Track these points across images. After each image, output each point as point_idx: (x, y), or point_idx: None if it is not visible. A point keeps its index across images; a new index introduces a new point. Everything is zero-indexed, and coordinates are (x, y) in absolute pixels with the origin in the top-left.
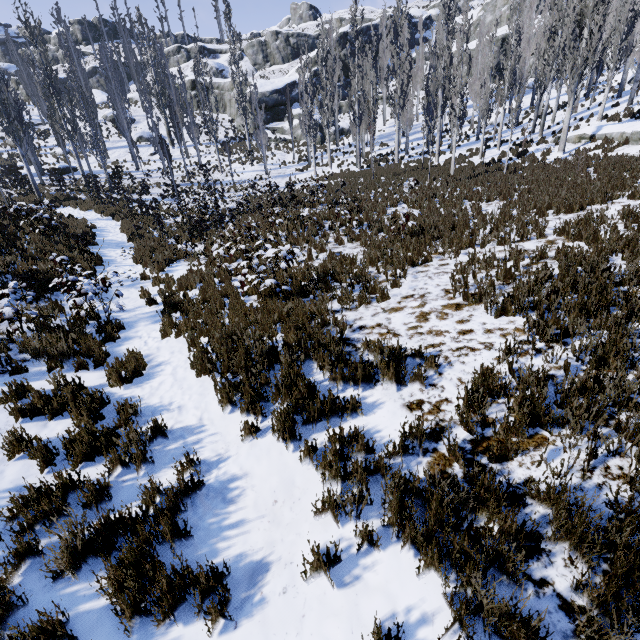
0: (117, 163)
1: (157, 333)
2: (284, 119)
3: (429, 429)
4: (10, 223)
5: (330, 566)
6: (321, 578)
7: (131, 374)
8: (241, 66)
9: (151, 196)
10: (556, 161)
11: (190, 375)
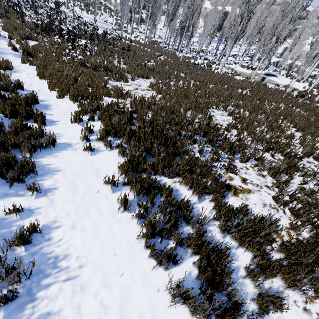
0: None
1: (19, 61)
2: None
3: (121, 107)
4: None
5: (79, 121)
6: (76, 123)
7: (5, 67)
8: None
9: None
10: (217, 72)
11: (36, 77)
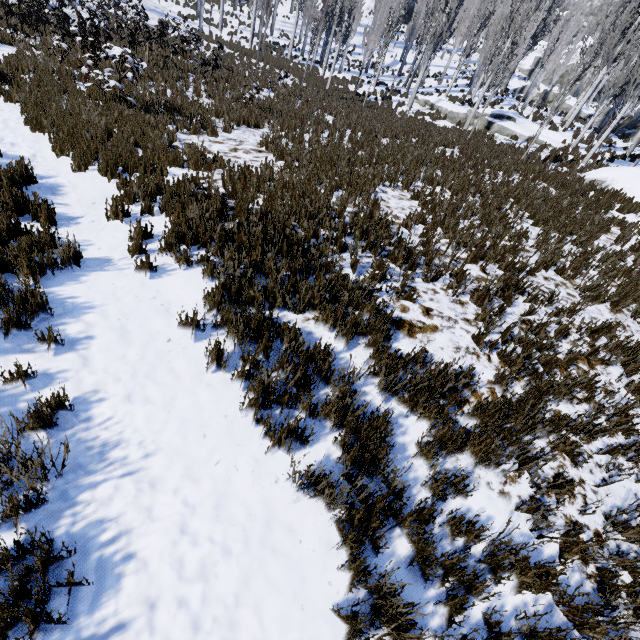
0: None
1: None
2: None
3: (205, 187)
4: None
5: (123, 216)
6: (117, 221)
7: None
8: None
9: None
10: (401, 113)
11: (23, 128)
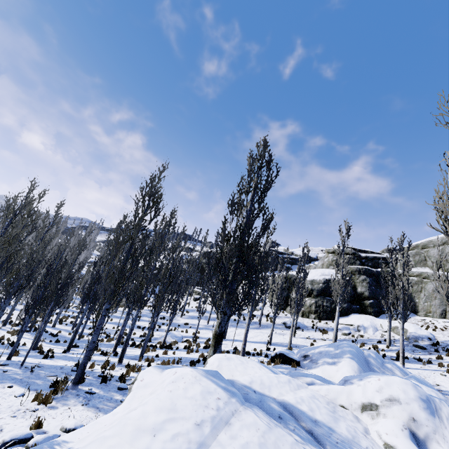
0: None
1: None
2: None
3: None
4: None
5: None
6: None
7: None
8: None
9: None
10: None
11: None
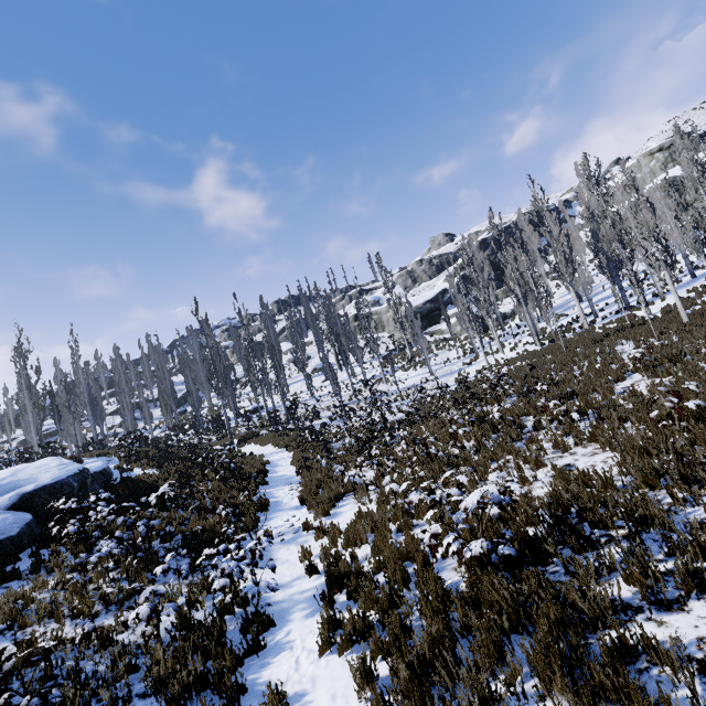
0: (295, 395)
1: (314, 639)
2: (440, 321)
3: None
4: (198, 472)
5: None
6: None
7: None
8: (394, 291)
9: (321, 420)
10: None
11: None
